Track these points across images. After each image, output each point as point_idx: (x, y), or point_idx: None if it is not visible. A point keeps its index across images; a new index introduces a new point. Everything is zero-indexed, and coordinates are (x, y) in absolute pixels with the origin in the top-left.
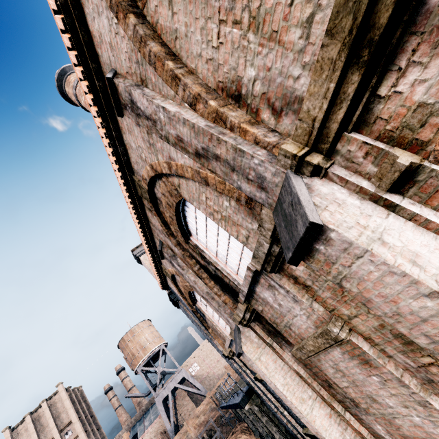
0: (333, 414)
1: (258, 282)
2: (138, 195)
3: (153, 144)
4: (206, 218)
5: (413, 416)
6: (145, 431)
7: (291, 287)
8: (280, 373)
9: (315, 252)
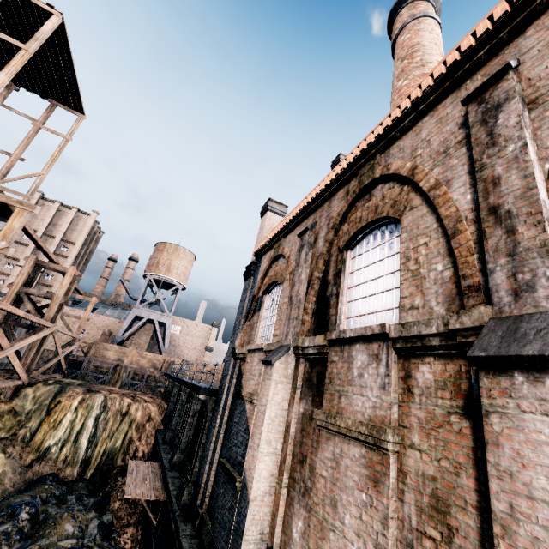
0: (275, 477)
1: (368, 343)
2: (357, 171)
3: (449, 155)
4: (392, 255)
5: (355, 545)
6: (102, 314)
7: (395, 376)
8: (277, 409)
9: (506, 376)
